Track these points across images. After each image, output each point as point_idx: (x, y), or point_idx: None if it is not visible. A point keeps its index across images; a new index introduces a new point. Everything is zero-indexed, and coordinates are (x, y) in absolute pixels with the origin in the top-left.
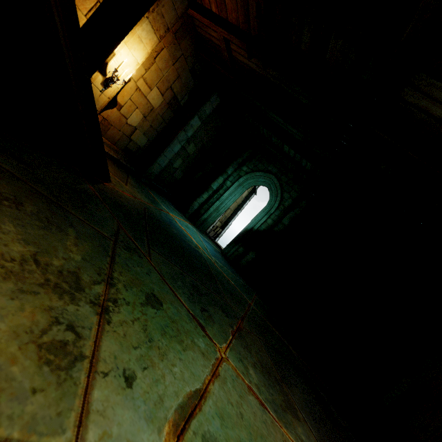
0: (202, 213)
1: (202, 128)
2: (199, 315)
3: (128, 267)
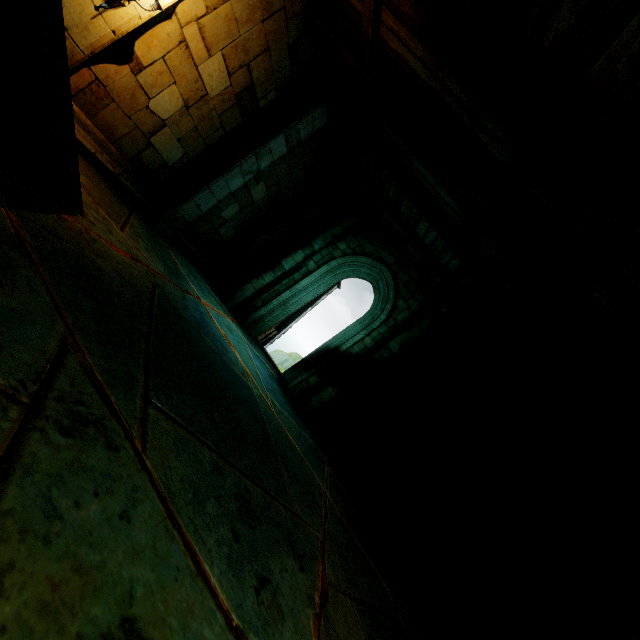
0: (258, 306)
1: (285, 162)
2: (254, 615)
3: (53, 519)
